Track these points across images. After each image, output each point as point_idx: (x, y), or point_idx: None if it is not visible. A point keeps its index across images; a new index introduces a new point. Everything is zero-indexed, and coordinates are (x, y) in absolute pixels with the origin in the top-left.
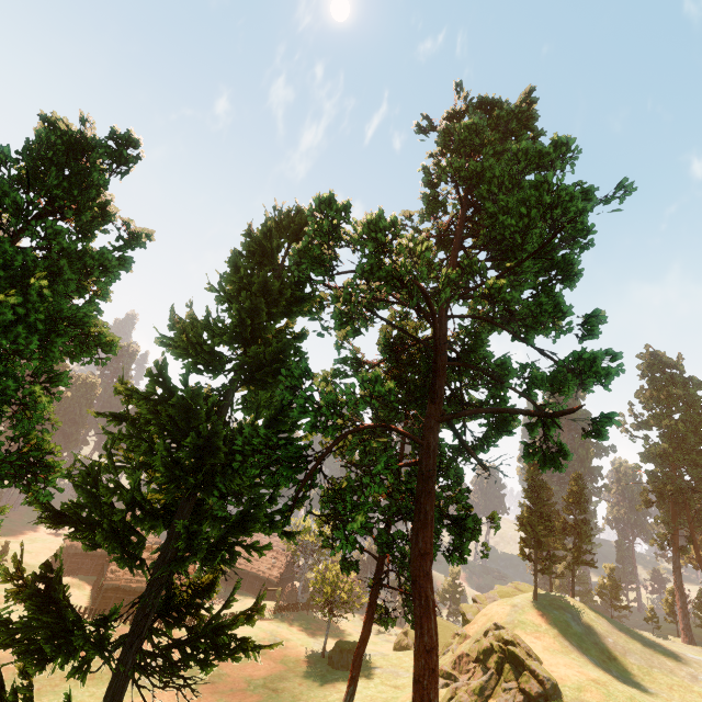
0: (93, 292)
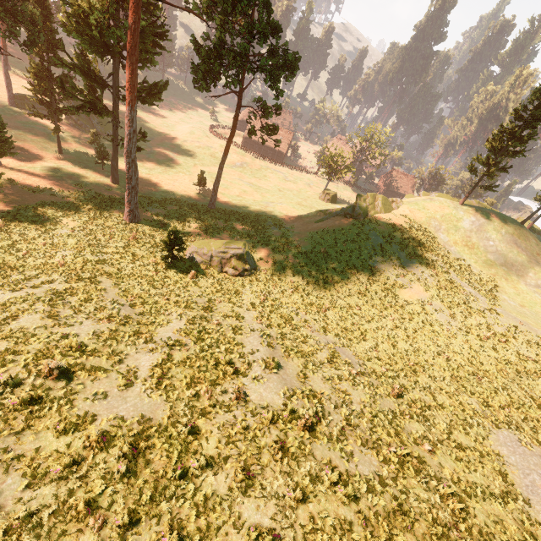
0: None
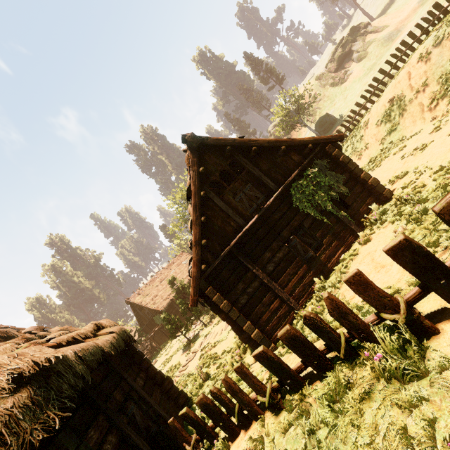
0: None
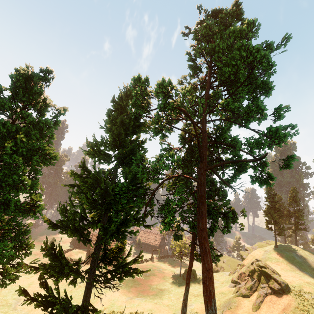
0: (49, 137)
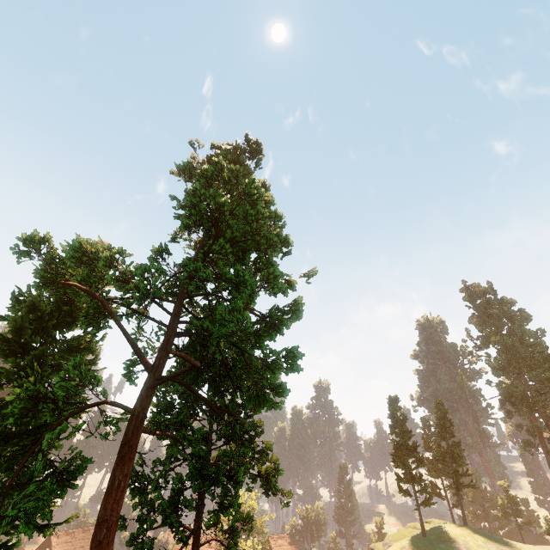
0: None
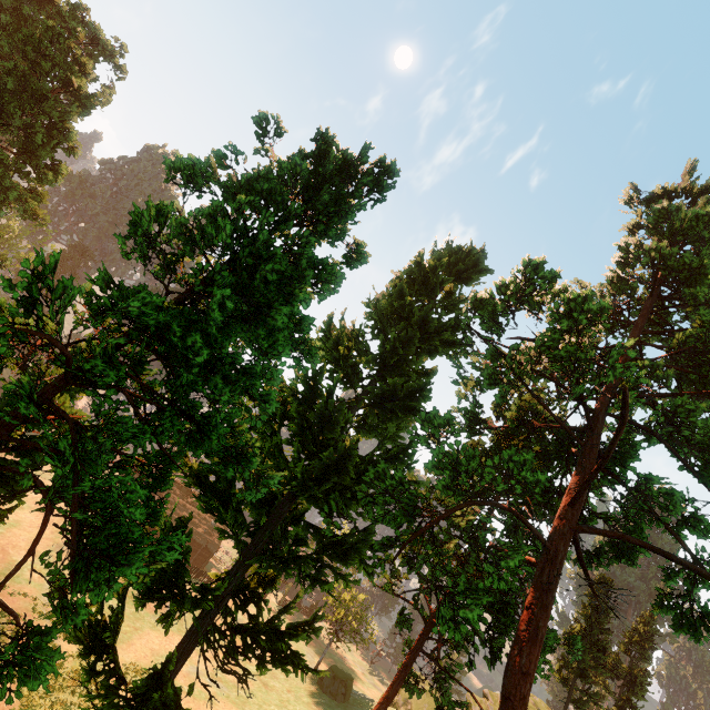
0: None
